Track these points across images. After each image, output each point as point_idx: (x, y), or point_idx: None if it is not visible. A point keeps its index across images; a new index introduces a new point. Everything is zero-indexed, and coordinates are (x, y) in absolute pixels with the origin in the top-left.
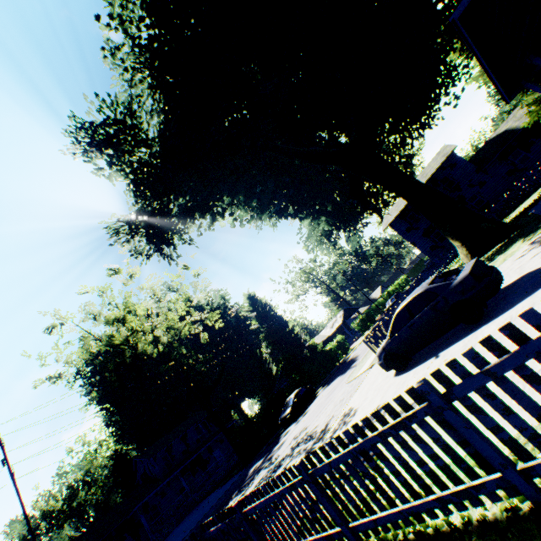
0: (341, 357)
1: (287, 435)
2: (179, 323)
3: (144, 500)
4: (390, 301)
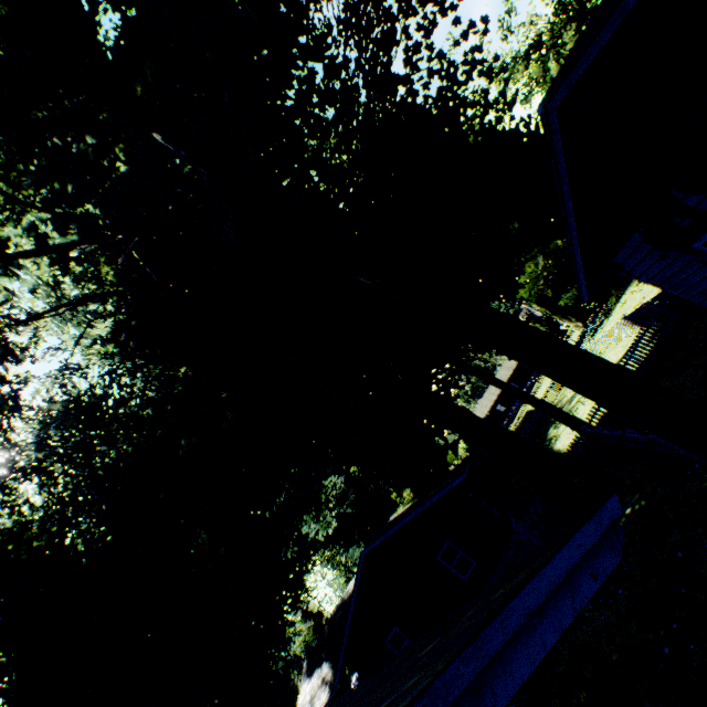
0: None
1: None
2: None
3: None
4: None
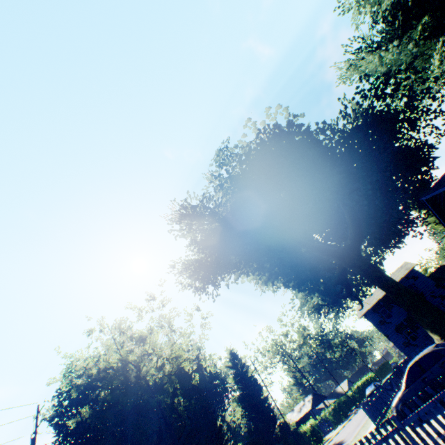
0: None
1: None
2: (184, 355)
3: None
4: (370, 387)
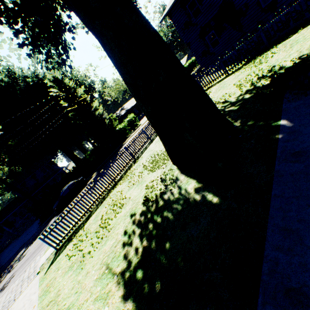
0: (129, 134)
1: (33, 245)
2: None
3: (3, 220)
4: None
